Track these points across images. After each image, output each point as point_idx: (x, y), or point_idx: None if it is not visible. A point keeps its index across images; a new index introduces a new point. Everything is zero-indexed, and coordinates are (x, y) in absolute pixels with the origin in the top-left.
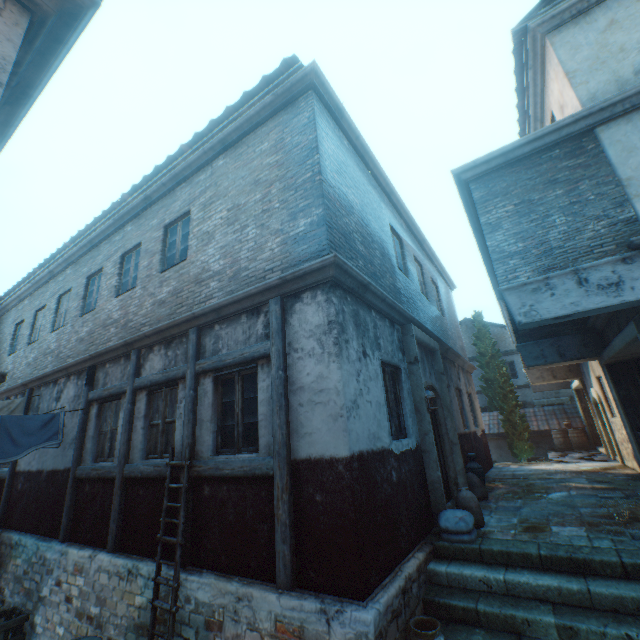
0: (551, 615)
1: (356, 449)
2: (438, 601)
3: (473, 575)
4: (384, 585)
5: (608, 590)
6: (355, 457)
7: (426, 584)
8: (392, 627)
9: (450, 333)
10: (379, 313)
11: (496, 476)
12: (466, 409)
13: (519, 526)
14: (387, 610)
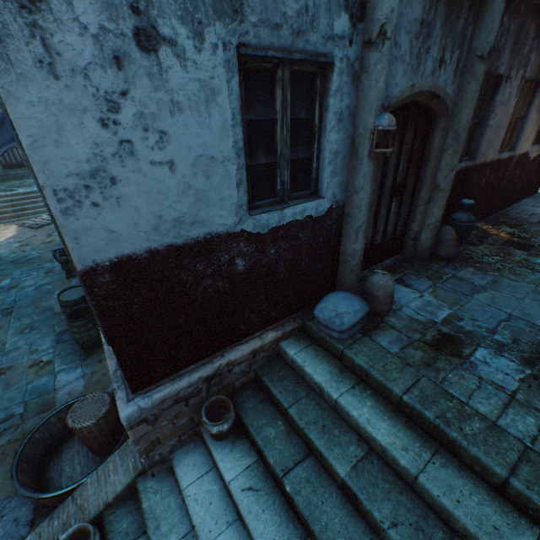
0: (347, 468)
1: (107, 256)
2: (263, 381)
3: (311, 376)
4: (180, 375)
5: (440, 499)
6: (104, 268)
7: (270, 357)
8: (174, 408)
9: None
10: None
11: (516, 216)
12: (531, 118)
13: (434, 330)
14: (163, 402)
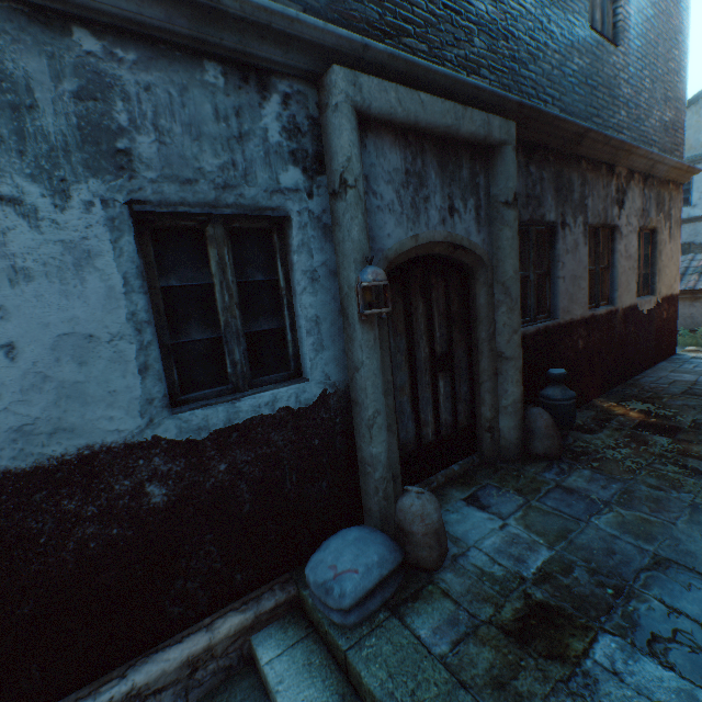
0: None
1: None
2: None
3: None
4: None
5: None
6: None
7: (234, 669)
8: None
9: (630, 92)
10: (147, 41)
11: (651, 385)
12: (620, 266)
13: (519, 597)
14: None
